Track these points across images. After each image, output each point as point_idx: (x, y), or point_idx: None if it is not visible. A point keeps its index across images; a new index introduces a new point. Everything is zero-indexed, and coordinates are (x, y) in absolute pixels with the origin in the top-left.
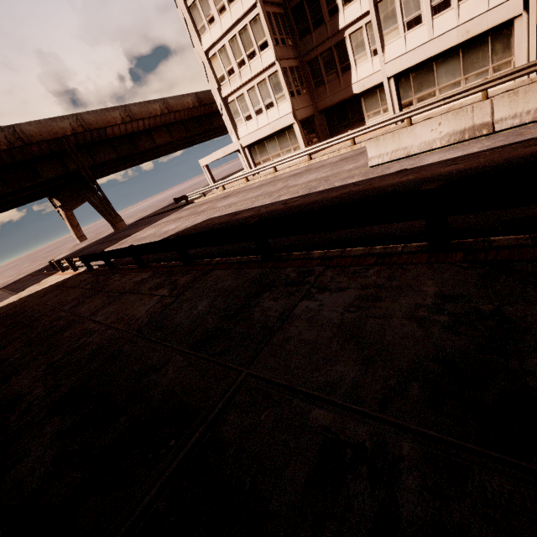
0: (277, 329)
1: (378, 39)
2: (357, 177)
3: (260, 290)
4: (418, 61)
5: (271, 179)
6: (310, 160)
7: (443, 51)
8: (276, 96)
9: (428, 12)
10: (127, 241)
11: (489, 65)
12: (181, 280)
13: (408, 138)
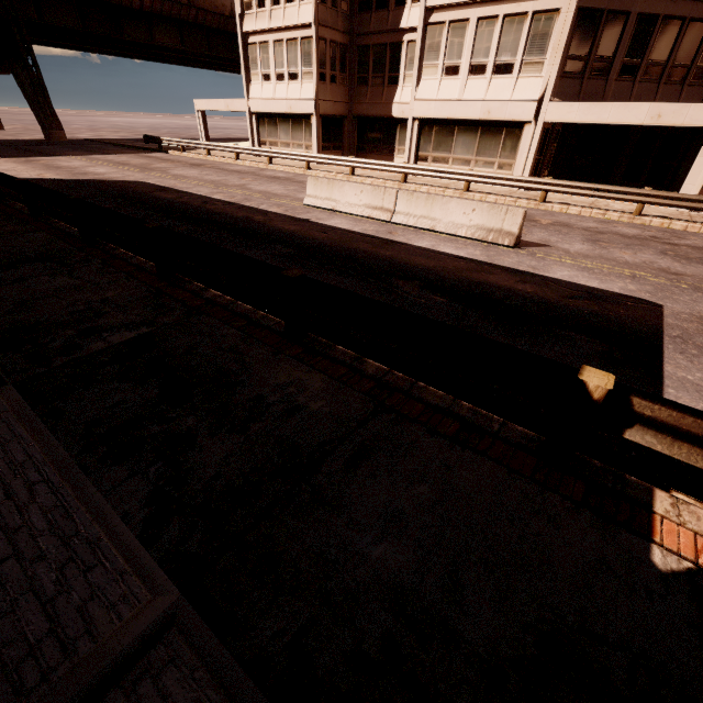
0: (1, 285)
1: (417, 68)
2: (282, 208)
3: (39, 260)
4: (443, 116)
5: (256, 169)
6: (307, 170)
7: (467, 119)
8: (303, 69)
9: (466, 67)
10: (39, 161)
11: (497, 158)
12: (7, 228)
13: (338, 192)
